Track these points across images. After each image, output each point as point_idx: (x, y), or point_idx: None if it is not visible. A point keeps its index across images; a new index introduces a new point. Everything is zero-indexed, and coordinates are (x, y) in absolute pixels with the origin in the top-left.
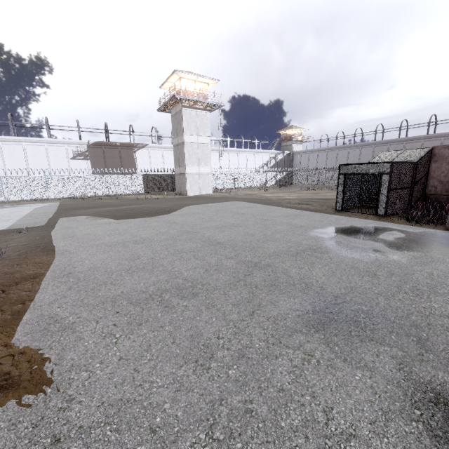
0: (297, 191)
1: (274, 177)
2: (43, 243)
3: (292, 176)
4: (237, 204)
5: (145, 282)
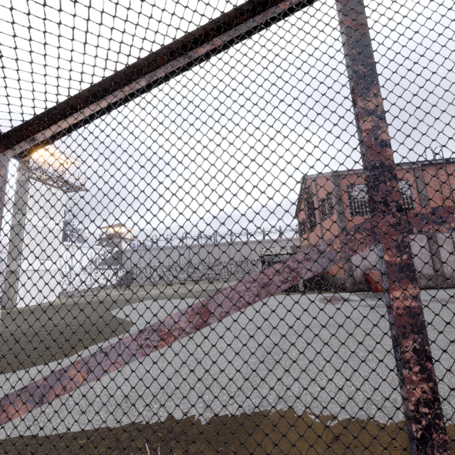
0: (161, 288)
1: (115, 275)
2: (111, 444)
3: (132, 274)
4: (168, 301)
5: None
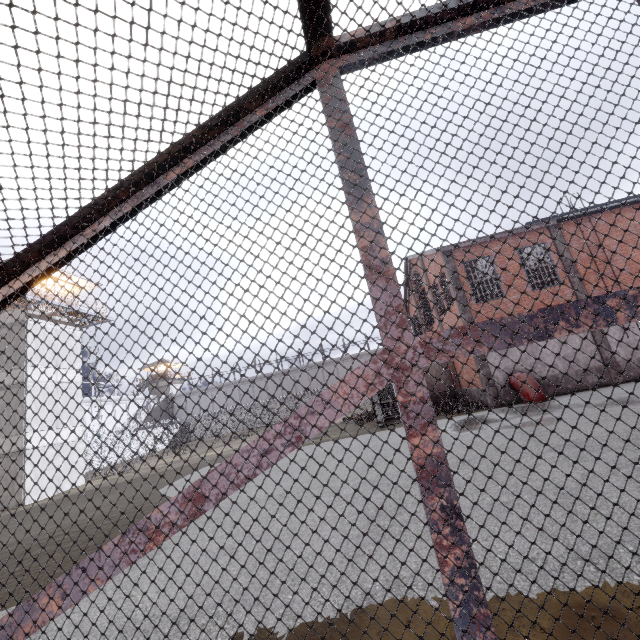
0: (232, 442)
1: (166, 433)
2: None
3: (190, 428)
4: None
5: (633, 487)
